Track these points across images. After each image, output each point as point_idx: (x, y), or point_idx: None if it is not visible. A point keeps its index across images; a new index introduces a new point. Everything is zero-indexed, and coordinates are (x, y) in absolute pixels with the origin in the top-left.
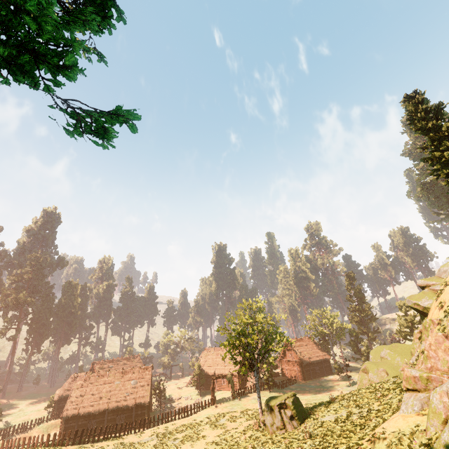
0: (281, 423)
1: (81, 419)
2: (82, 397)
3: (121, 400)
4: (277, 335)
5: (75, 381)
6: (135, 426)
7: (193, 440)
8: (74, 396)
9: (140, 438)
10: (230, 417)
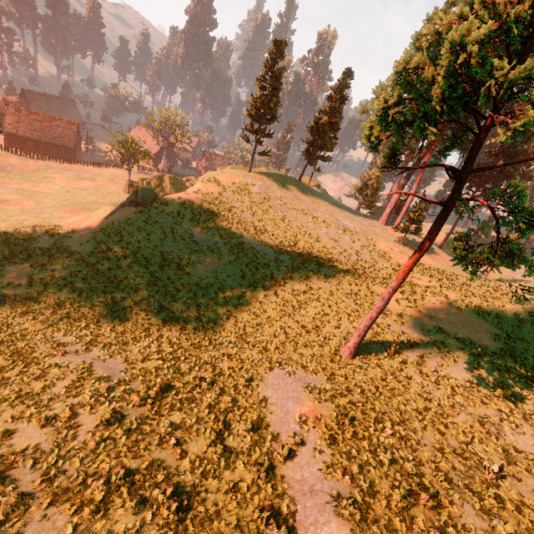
0: (128, 191)
1: (20, 138)
2: (17, 123)
3: (52, 138)
4: (139, 156)
5: (7, 108)
6: (60, 160)
7: (91, 180)
8: (10, 120)
9: (62, 167)
10: (122, 179)
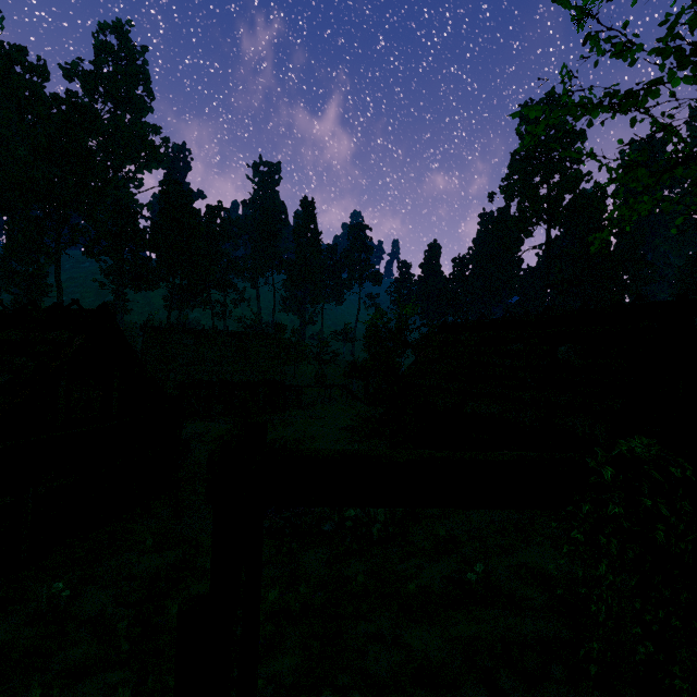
0: None
1: None
2: None
3: None
4: None
5: None
6: None
7: None
8: None
9: None
10: None
